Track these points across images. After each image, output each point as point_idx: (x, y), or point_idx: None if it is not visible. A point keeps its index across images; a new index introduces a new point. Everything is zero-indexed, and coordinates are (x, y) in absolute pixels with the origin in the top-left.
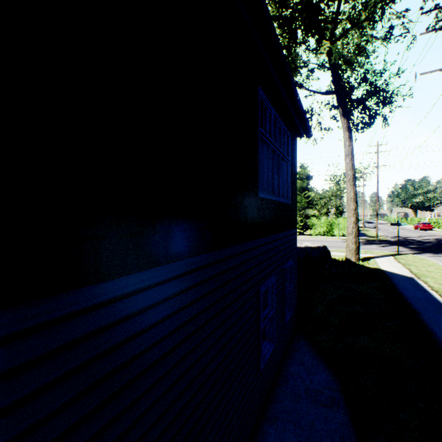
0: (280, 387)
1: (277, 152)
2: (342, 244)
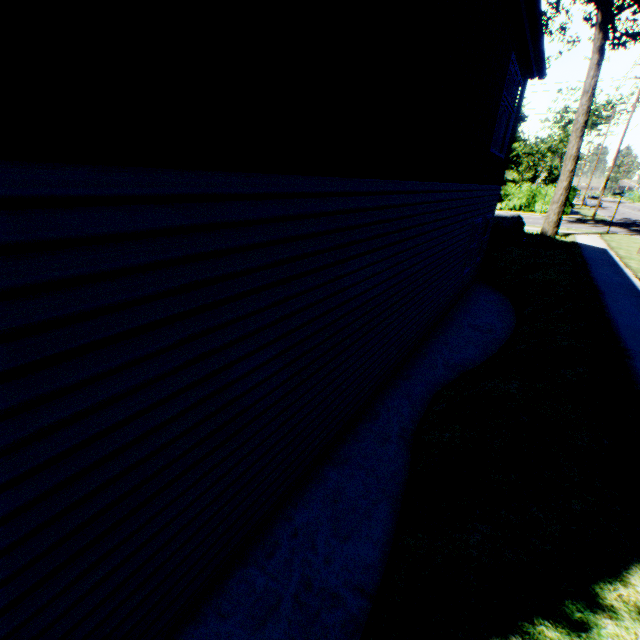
0: (467, 298)
1: (507, 107)
2: (541, 221)
